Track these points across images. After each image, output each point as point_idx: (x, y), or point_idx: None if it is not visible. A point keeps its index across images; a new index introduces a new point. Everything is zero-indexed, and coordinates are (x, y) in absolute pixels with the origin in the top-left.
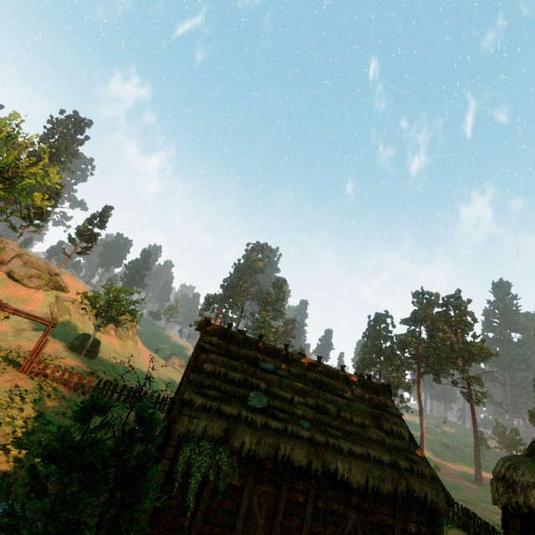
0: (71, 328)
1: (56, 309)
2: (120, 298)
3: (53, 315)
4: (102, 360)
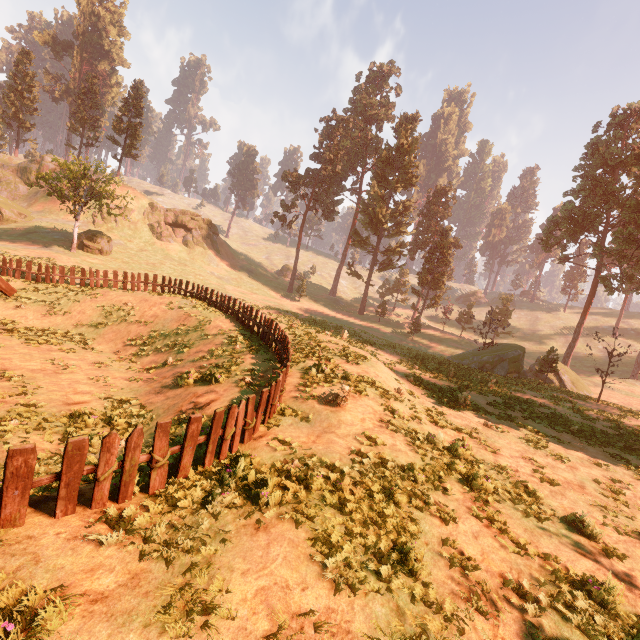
0: (115, 235)
1: (100, 218)
2: (74, 172)
3: (95, 223)
4: (118, 258)
